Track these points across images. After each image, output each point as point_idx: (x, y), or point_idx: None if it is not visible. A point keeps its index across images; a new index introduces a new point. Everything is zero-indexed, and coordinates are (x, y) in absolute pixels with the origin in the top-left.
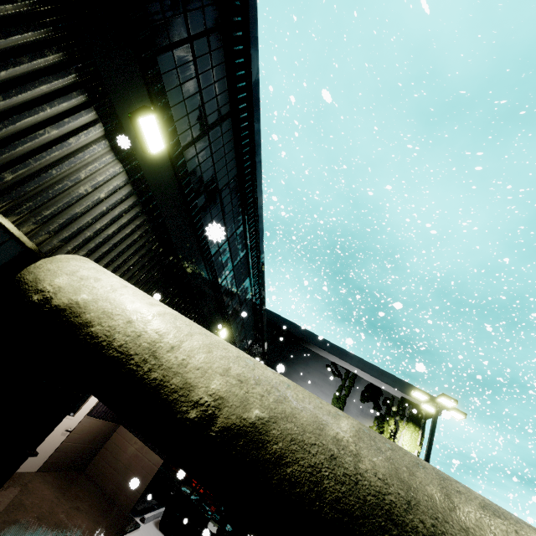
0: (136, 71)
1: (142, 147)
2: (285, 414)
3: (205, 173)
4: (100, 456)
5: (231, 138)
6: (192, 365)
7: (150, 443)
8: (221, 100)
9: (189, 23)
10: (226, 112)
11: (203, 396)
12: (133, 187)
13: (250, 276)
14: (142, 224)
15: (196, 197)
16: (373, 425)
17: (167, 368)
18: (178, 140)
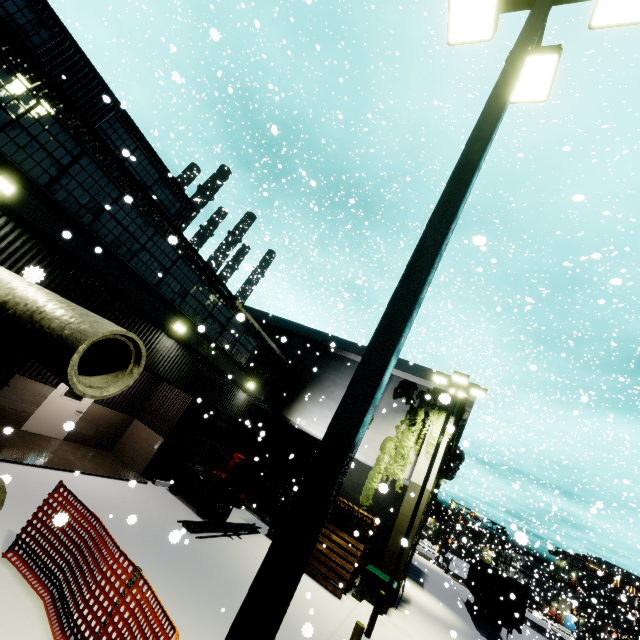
0: None
1: (2, 192)
2: (20, 296)
3: (81, 199)
4: (122, 441)
5: (97, 169)
6: None
7: (155, 428)
8: (69, 147)
9: (10, 112)
10: (79, 153)
11: None
12: (8, 217)
13: (202, 279)
14: (29, 239)
15: (80, 217)
16: (405, 419)
17: None
18: (33, 182)
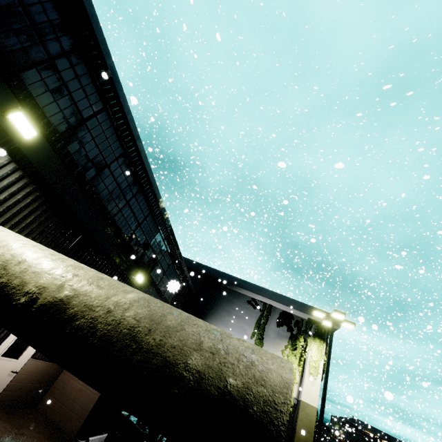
0: (2, 84)
1: (19, 135)
2: (86, 292)
3: (90, 153)
4: (50, 393)
5: (110, 126)
6: (30, 271)
7: None
8: (92, 99)
9: (48, 49)
10: (100, 107)
11: (32, 288)
12: (17, 164)
13: (160, 232)
14: (33, 191)
15: (85, 170)
16: (288, 344)
17: (11, 275)
18: (54, 129)
